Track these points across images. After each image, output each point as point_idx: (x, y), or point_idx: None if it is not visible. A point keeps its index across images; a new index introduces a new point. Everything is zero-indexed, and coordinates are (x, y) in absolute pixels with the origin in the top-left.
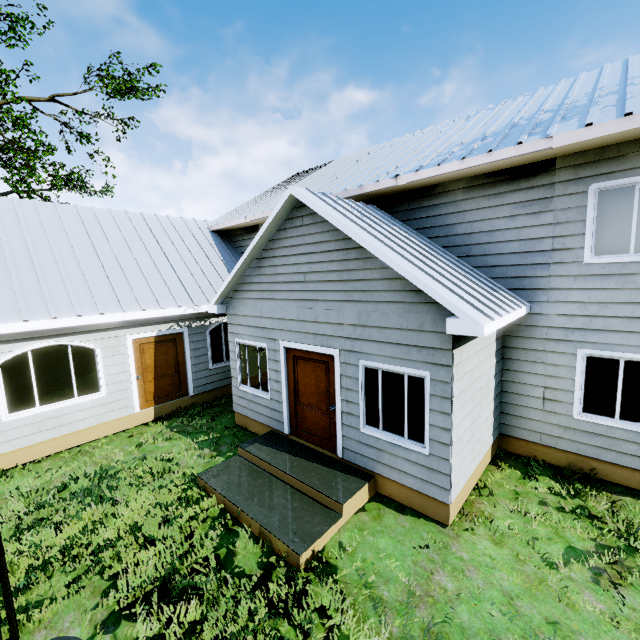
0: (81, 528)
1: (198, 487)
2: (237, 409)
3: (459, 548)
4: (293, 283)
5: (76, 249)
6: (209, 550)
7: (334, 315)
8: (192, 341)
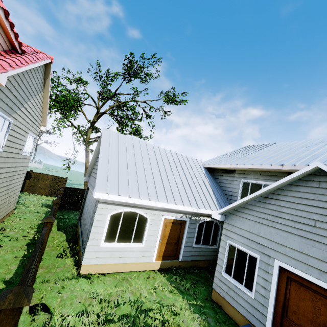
0: None
1: None
2: (216, 288)
3: None
4: (299, 223)
5: (151, 165)
6: None
7: None
8: (189, 227)
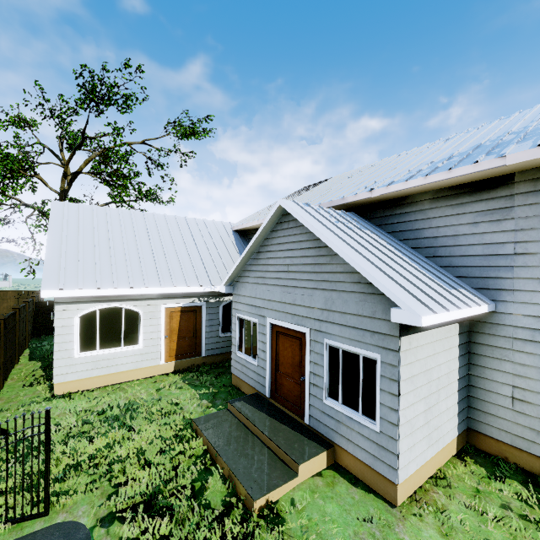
0: (106, 444)
1: (192, 429)
2: (234, 371)
3: (403, 530)
4: (279, 272)
5: (138, 241)
6: (187, 480)
7: (307, 300)
8: (208, 313)
